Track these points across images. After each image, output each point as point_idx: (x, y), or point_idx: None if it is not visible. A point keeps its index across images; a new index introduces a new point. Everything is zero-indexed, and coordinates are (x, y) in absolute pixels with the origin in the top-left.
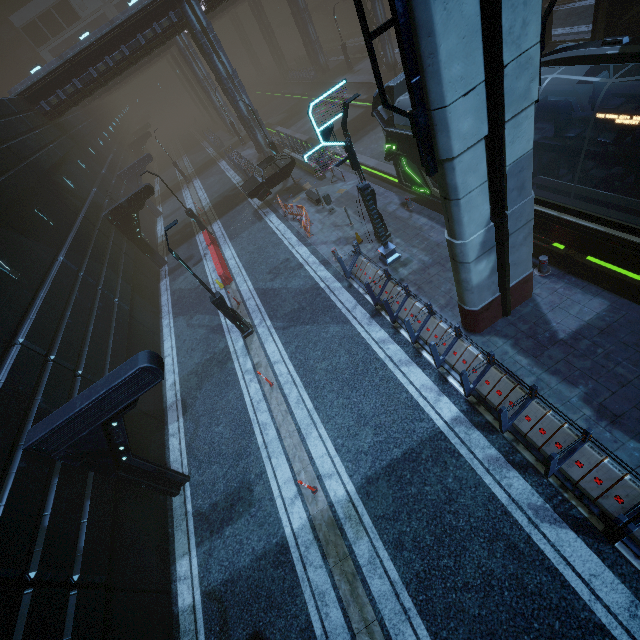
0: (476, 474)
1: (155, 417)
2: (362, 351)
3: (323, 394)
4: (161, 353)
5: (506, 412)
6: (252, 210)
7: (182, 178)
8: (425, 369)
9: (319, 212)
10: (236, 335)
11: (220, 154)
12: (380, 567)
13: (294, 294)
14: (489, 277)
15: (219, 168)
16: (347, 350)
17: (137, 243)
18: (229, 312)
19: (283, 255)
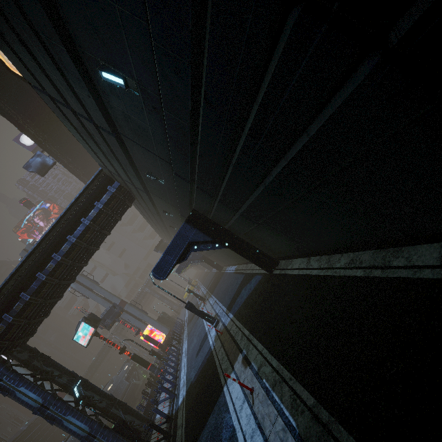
0: None
1: None
2: None
3: None
4: None
5: None
6: None
7: None
8: None
9: None
10: None
11: None
12: None
13: None
14: None
15: None
16: None
17: None
18: None
19: None
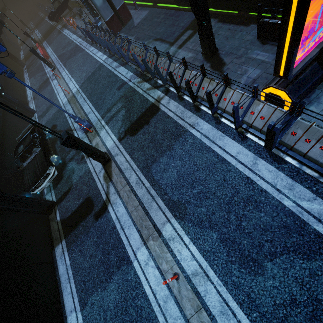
0: (106, 67)
1: (23, 102)
2: (86, 56)
3: (74, 72)
4: (25, 90)
5: (106, 41)
6: (57, 31)
7: (29, 31)
8: (101, 51)
9: (81, 20)
10: (50, 72)
11: (45, 14)
12: (82, 97)
13: (69, 51)
14: (104, 3)
15: (45, 20)
16: (82, 58)
17: (6, 53)
18: (40, 57)
19: (67, 41)
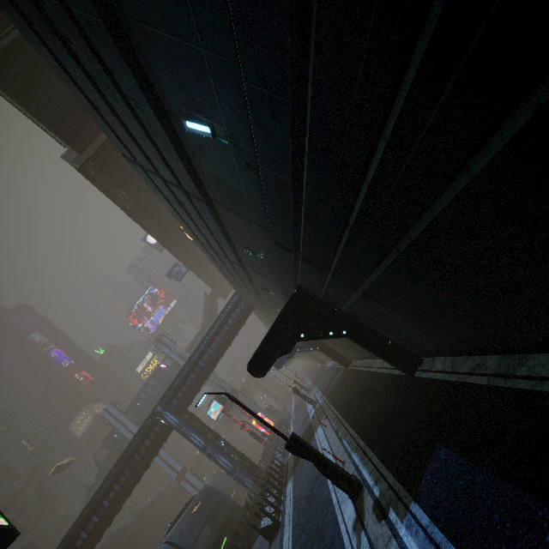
0: None
1: None
2: None
3: None
4: None
5: None
6: None
7: None
8: None
9: None
10: None
11: None
12: None
13: None
14: None
15: None
16: None
17: None
18: None
19: None
